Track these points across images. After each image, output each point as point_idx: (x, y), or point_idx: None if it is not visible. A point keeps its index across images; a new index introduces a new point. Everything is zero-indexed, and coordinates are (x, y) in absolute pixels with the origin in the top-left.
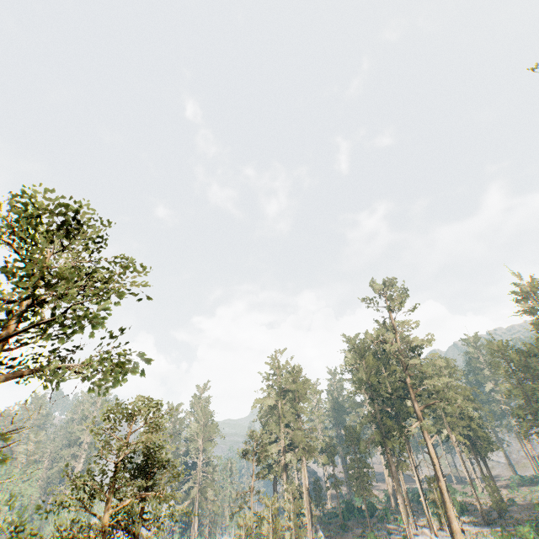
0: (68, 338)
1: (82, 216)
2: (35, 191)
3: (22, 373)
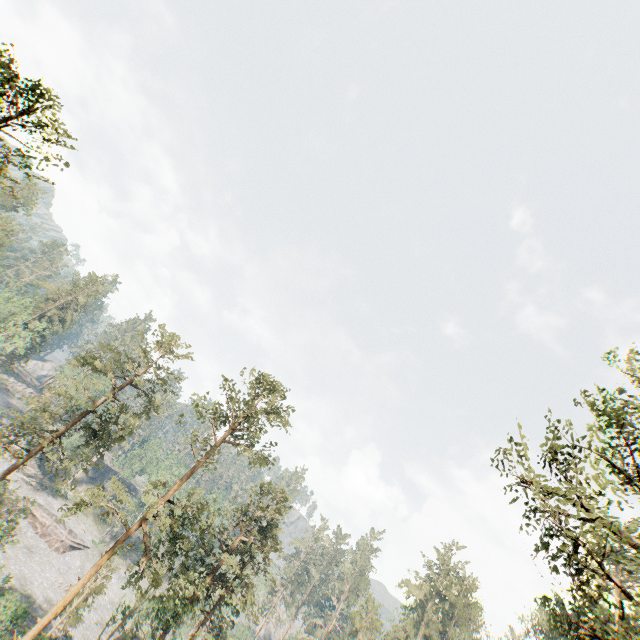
0: (253, 437)
1: (278, 386)
2: (265, 374)
3: (234, 443)
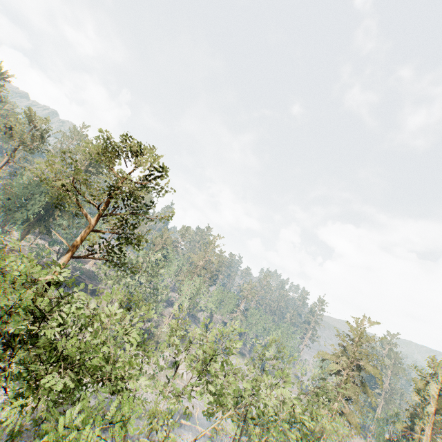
0: None
1: None
2: None
3: None
